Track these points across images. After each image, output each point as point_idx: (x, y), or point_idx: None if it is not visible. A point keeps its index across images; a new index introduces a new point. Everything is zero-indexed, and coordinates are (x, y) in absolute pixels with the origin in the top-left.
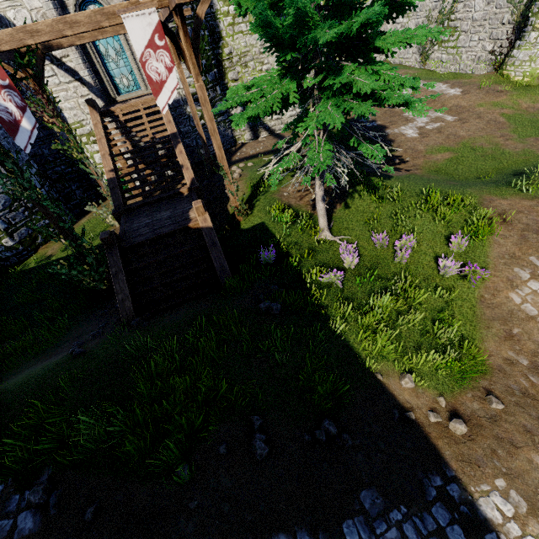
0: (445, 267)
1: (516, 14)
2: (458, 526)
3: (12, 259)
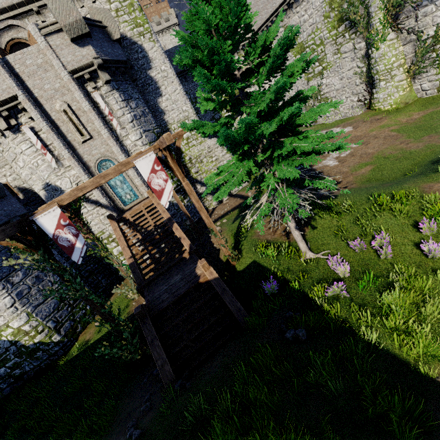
0: (430, 250)
1: (363, 78)
2: None
3: (59, 352)
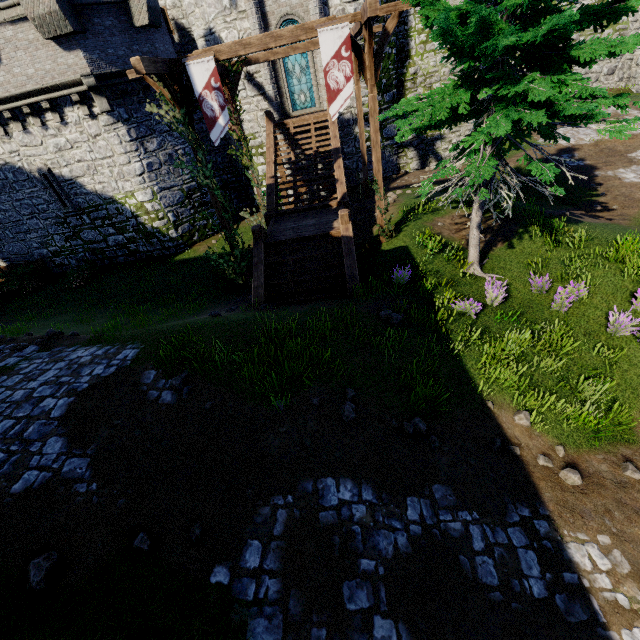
0: (616, 323)
1: None
2: (533, 553)
3: (172, 250)
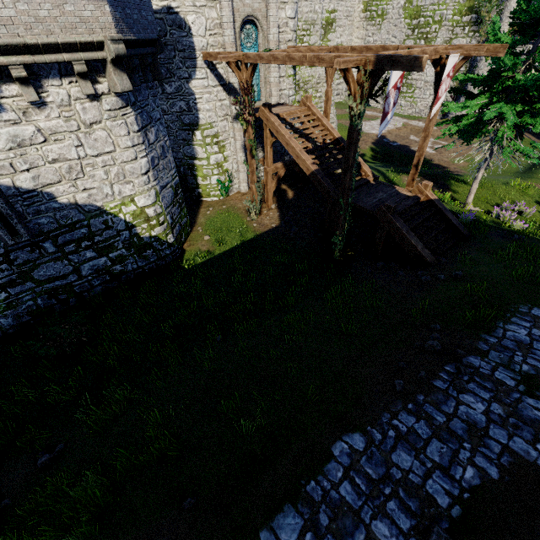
0: None
1: (456, 82)
2: None
3: (168, 258)
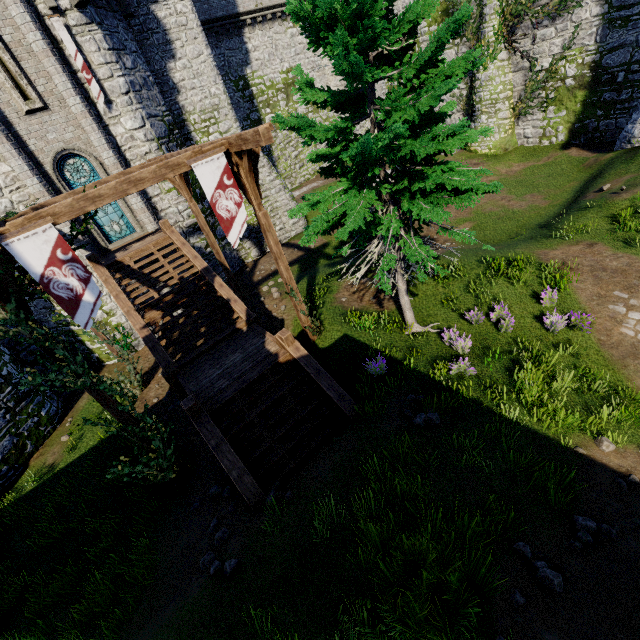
0: (553, 323)
1: (461, 104)
2: None
3: None
